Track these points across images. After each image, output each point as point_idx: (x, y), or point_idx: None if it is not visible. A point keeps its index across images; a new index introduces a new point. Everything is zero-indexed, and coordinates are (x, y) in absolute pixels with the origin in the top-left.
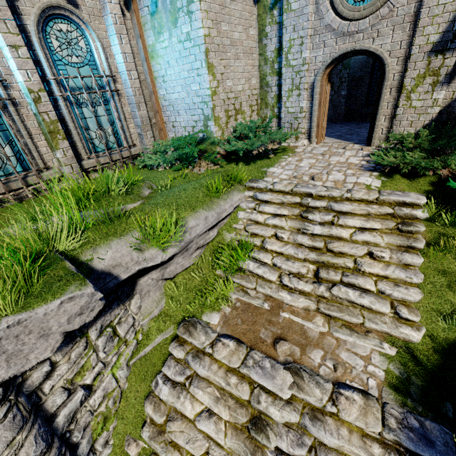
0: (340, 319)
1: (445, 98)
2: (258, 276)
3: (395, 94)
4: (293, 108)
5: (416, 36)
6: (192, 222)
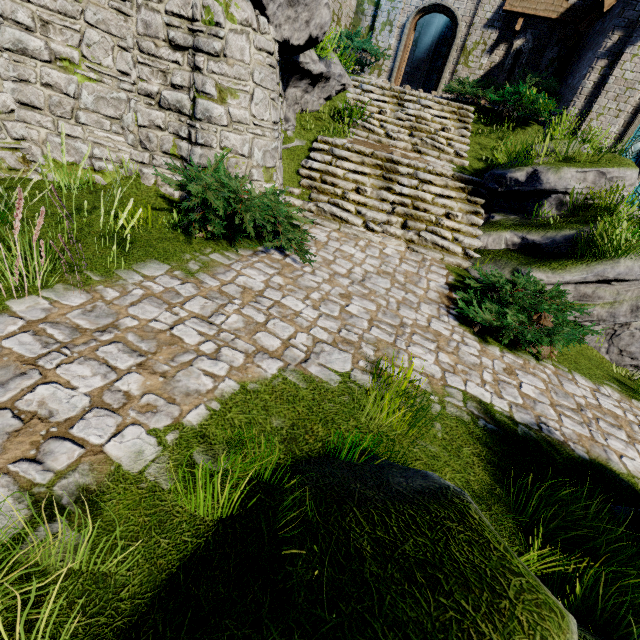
0: (426, 154)
1: (486, 66)
2: (369, 131)
3: (459, 53)
4: (382, 43)
5: (479, 10)
6: (335, 60)
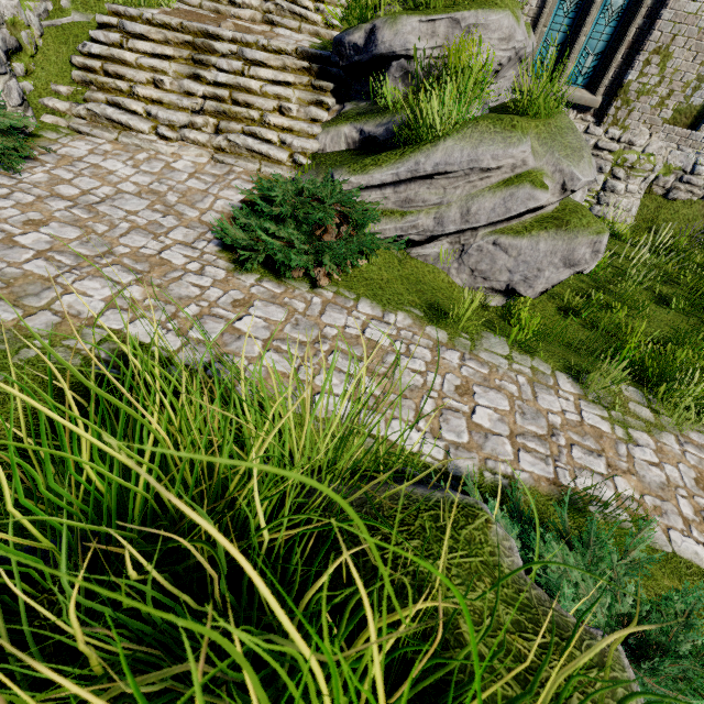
0: (283, 26)
1: None
2: None
3: None
4: None
5: None
6: None
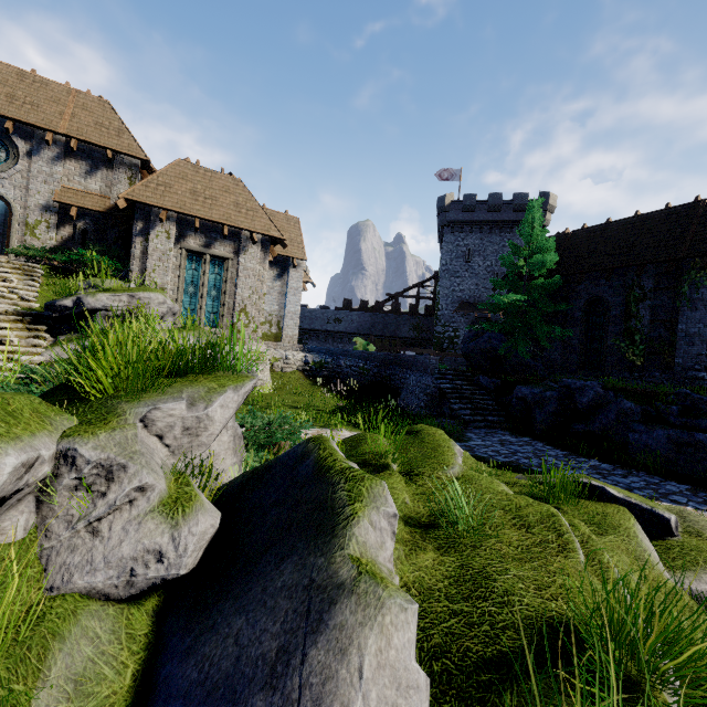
0: None
1: (58, 239)
2: None
3: (23, 227)
4: None
5: (31, 198)
6: None
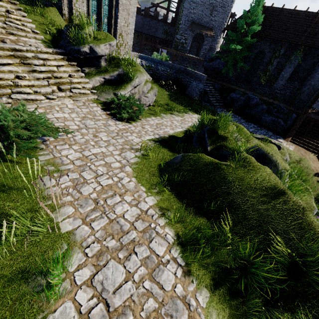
0: (18, 35)
1: None
2: None
3: None
4: None
5: None
6: None
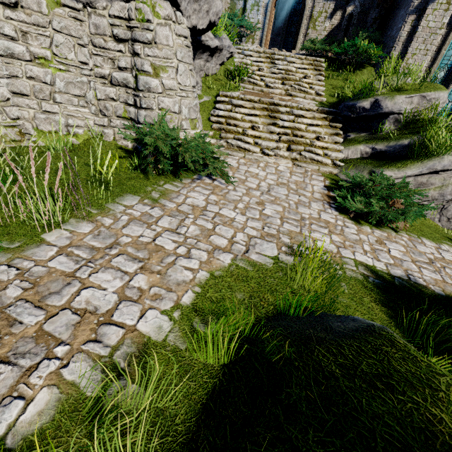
0: (296, 96)
1: (329, 28)
2: (254, 84)
3: (308, 21)
4: (253, 19)
5: None
6: (225, 36)
